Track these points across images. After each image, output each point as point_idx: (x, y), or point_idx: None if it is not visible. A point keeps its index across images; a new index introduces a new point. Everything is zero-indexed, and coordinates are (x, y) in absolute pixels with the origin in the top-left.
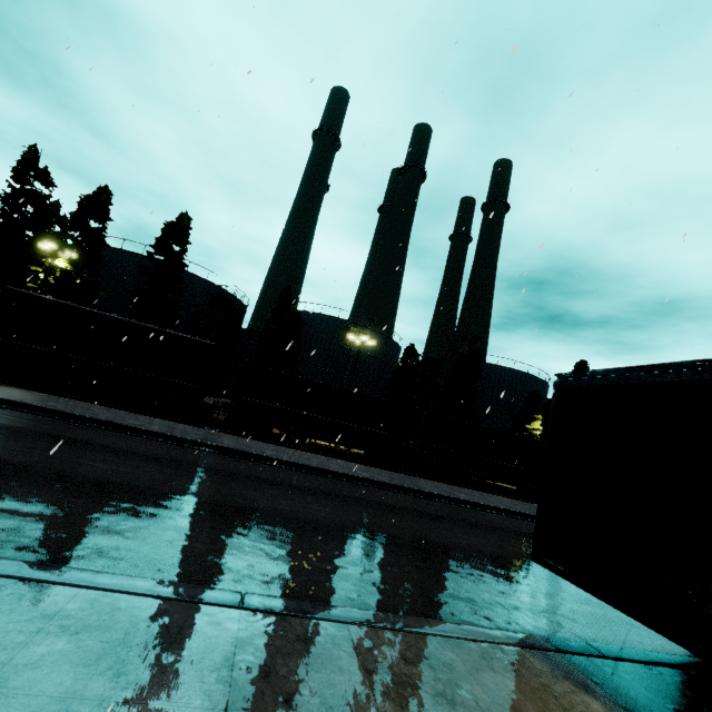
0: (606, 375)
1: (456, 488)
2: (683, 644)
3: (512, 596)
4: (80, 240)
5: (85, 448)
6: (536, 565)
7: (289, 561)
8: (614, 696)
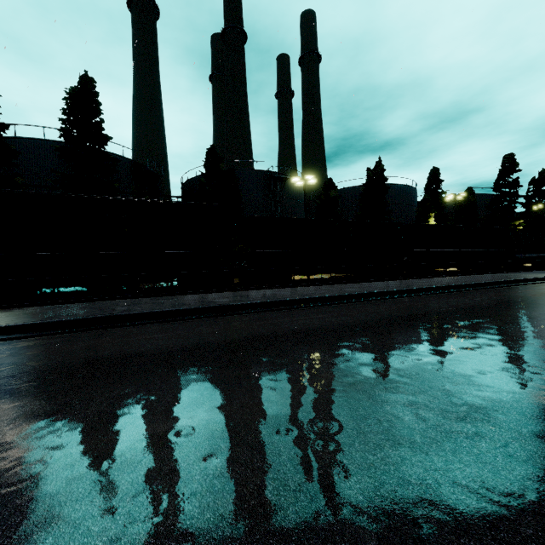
0: None
1: (456, 278)
2: None
3: None
4: None
5: (344, 339)
6: None
7: None
8: None
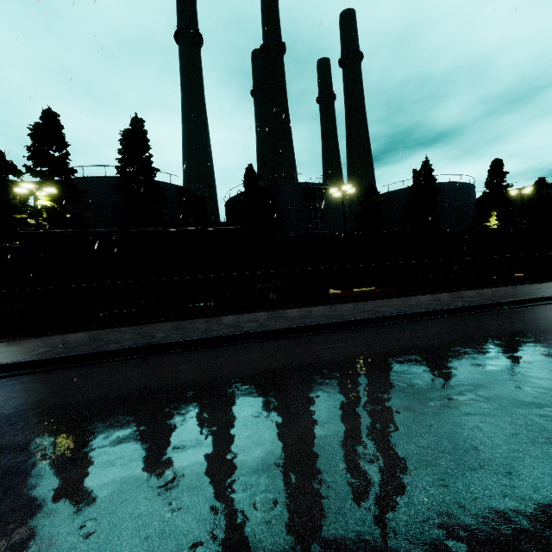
0: None
1: (517, 288)
2: None
3: None
4: (50, 174)
5: (345, 378)
6: None
7: None
8: None
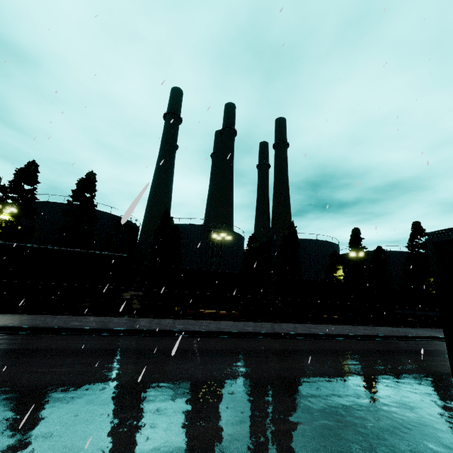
0: None
1: (307, 326)
2: None
3: (421, 414)
4: (18, 199)
5: (44, 356)
6: (404, 377)
7: (254, 431)
8: None
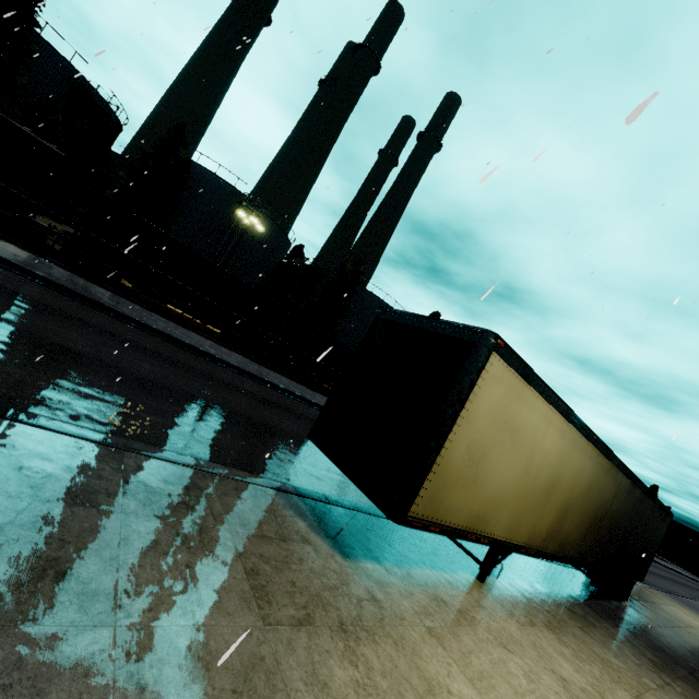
0: (408, 317)
1: (295, 384)
2: (367, 494)
3: (291, 463)
4: None
5: None
6: None
7: (90, 399)
8: (318, 522)
